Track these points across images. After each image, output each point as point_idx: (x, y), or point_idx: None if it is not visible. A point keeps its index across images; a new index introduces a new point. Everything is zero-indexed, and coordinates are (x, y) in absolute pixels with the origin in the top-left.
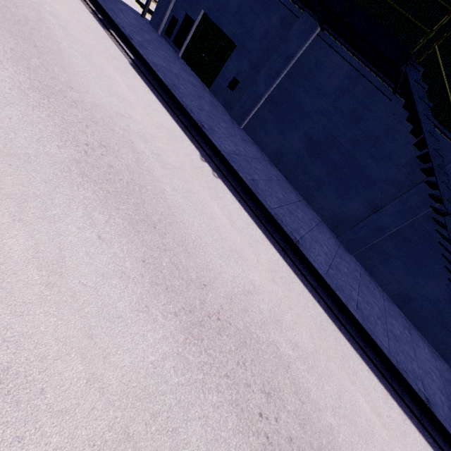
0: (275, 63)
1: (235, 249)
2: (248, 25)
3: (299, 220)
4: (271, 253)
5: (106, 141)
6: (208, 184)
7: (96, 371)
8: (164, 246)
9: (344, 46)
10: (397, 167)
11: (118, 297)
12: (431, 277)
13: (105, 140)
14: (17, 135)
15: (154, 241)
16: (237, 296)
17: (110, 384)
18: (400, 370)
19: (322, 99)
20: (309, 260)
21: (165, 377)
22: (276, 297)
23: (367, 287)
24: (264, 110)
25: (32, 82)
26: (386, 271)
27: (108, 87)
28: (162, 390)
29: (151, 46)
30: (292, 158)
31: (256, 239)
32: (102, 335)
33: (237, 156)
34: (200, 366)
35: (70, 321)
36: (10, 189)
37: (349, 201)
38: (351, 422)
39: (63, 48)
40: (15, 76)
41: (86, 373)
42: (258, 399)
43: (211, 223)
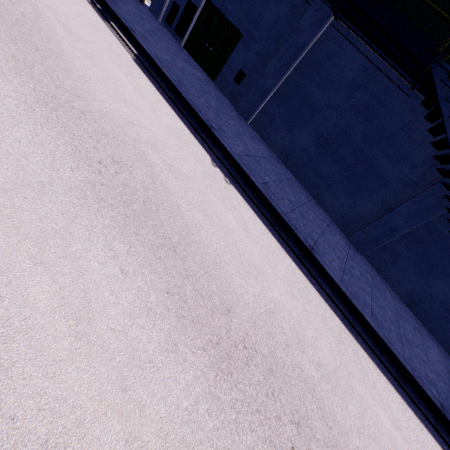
0: (285, 55)
1: (254, 264)
2: (255, 12)
3: (311, 223)
4: (287, 263)
5: (118, 156)
6: (221, 192)
7: (133, 428)
8: (186, 271)
9: (360, 37)
10: (412, 166)
11: (147, 339)
12: (443, 278)
13: (117, 155)
14: (29, 161)
15: (176, 267)
16: (260, 318)
17: (149, 441)
18: (416, 378)
19: (334, 93)
20: (324, 268)
21: (201, 423)
22: (296, 312)
23: (378, 289)
24: (272, 105)
25: (38, 94)
26: (397, 272)
27: (114, 91)
28: (199, 438)
29: (153, 37)
30: (301, 155)
31: (272, 250)
32: (135, 386)
33: (247, 158)
34: (232, 404)
35: (102, 375)
36: (27, 227)
37: (361, 200)
38: (375, 441)
39: (65, 49)
40: (20, 89)
41: (124, 433)
42: (289, 432)
43: (228, 237)
